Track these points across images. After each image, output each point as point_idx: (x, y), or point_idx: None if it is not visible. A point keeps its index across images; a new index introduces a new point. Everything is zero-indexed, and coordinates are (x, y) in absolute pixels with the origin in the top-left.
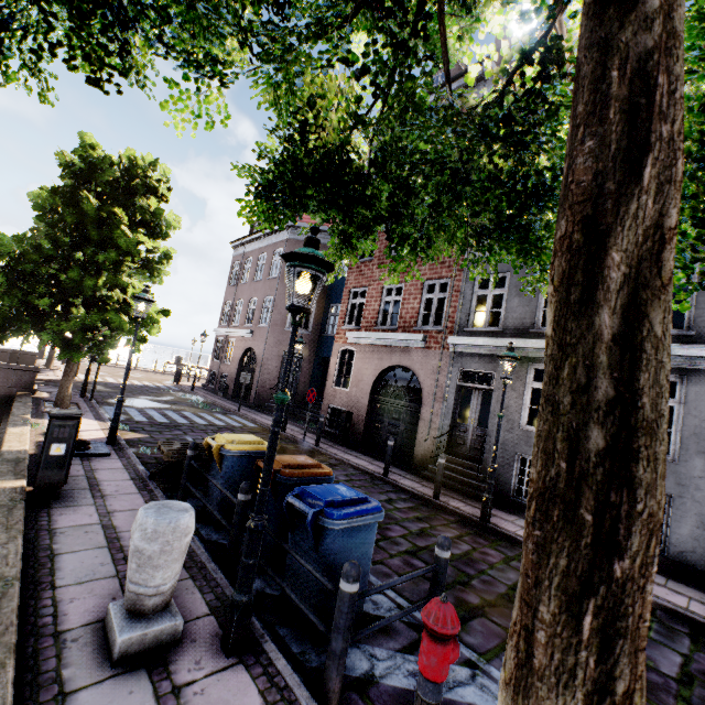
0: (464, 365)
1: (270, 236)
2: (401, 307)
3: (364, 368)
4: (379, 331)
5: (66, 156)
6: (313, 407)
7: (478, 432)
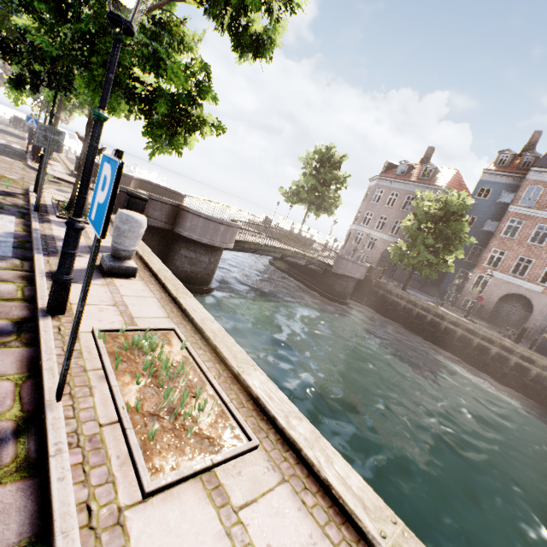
0: None
1: (420, 187)
2: (529, 270)
3: (495, 288)
4: (511, 275)
5: (455, 202)
6: (430, 288)
7: None
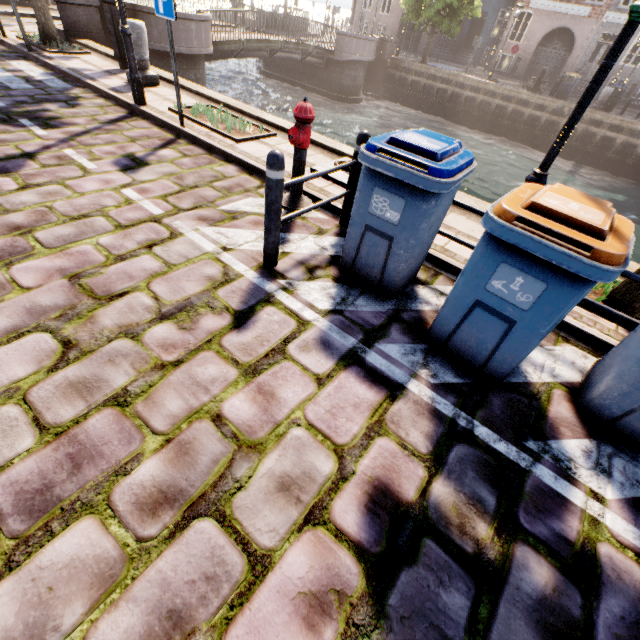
0: (606, 30)
1: None
2: None
3: (537, 28)
4: (557, 0)
5: None
6: (463, 54)
7: (596, 68)
